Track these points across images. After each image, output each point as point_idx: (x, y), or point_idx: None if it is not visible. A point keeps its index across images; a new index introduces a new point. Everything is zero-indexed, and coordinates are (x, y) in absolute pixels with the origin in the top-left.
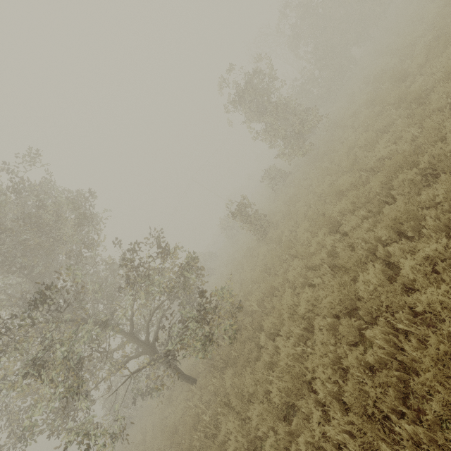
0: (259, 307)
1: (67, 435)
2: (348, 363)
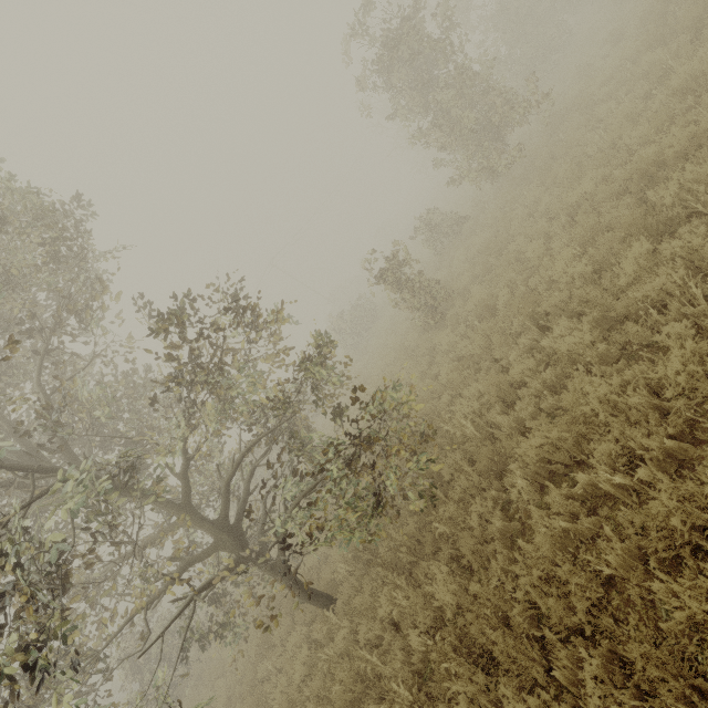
0: (475, 430)
1: None
2: None
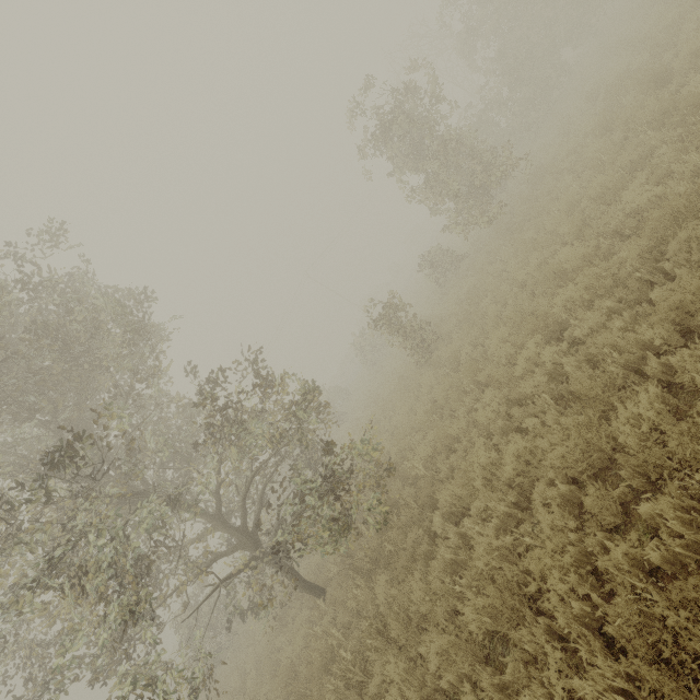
0: (427, 470)
1: (118, 683)
2: (610, 564)
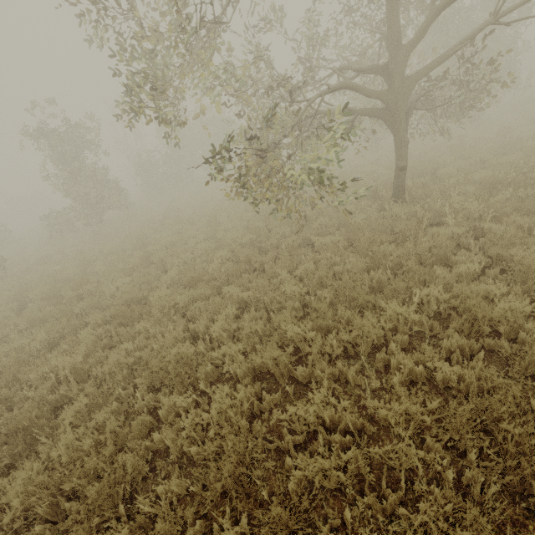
0: None
1: None
2: None
